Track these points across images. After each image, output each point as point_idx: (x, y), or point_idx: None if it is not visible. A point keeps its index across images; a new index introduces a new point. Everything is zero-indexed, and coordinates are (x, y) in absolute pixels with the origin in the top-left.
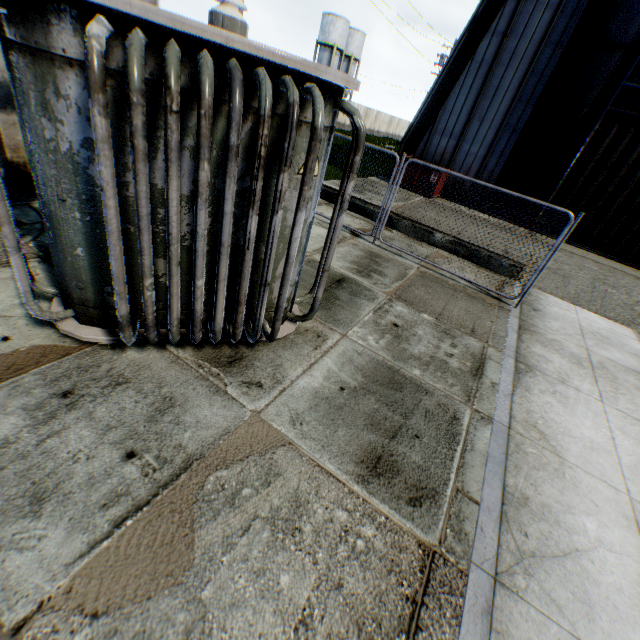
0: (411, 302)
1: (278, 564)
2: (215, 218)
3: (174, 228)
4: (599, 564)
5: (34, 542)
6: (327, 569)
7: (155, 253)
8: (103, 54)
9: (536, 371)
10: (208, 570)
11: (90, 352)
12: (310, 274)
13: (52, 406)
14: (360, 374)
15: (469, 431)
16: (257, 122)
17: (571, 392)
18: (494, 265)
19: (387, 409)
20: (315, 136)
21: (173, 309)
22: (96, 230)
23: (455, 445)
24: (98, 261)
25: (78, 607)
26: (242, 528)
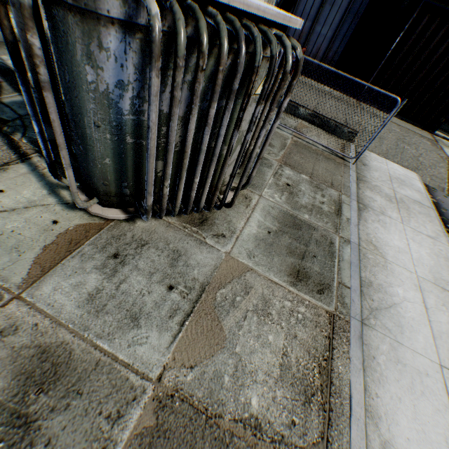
0: (293, 166)
1: (265, 331)
2: (197, 130)
3: (189, 148)
4: (404, 309)
5: (144, 340)
6: (288, 330)
7: (156, 157)
8: (160, 29)
9: (369, 208)
10: (234, 339)
11: (114, 225)
12: None
13: (111, 265)
14: (276, 221)
15: (339, 250)
16: (251, 71)
17: (387, 219)
18: (338, 132)
19: (296, 242)
20: (285, 78)
21: (179, 198)
22: (120, 146)
23: (334, 259)
24: (119, 166)
25: (182, 365)
26: (243, 317)
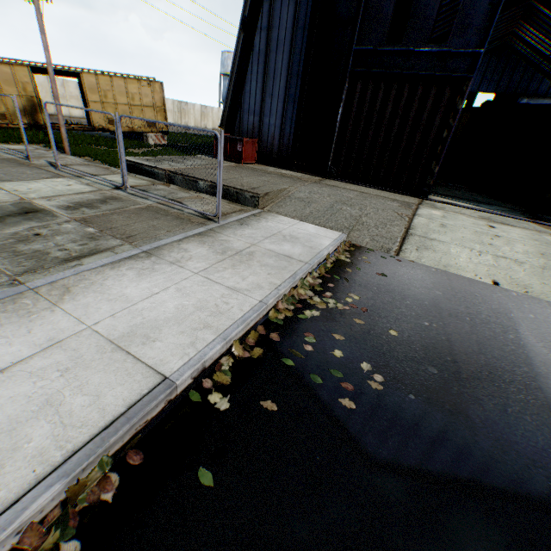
0: (92, 222)
1: None
2: None
3: None
4: None
5: None
6: None
7: None
8: None
9: (155, 257)
10: None
11: None
12: (3, 209)
13: None
14: None
15: None
16: None
17: (170, 268)
18: (242, 199)
19: None
20: None
21: None
22: None
23: None
24: None
25: None
26: None
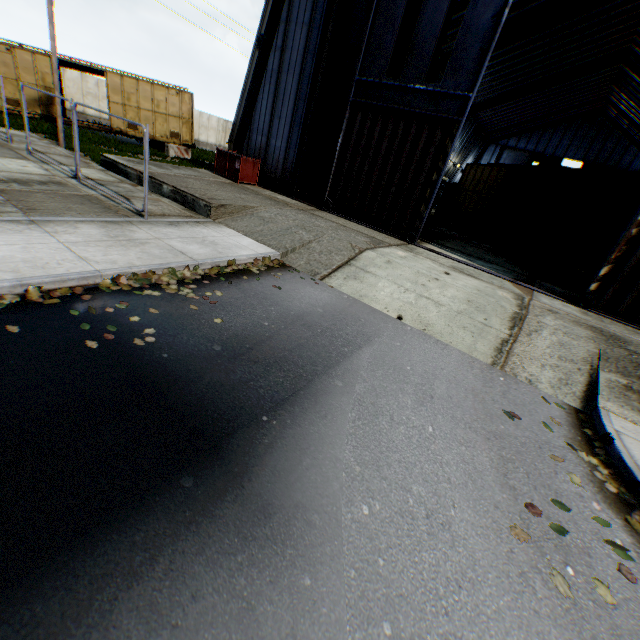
0: (9, 193)
1: None
2: None
3: None
4: None
5: None
6: None
7: None
8: None
9: (36, 225)
10: None
11: None
12: None
13: None
14: None
15: None
16: None
17: (40, 234)
18: (197, 207)
19: None
20: None
21: None
22: None
23: None
24: None
25: None
26: None
